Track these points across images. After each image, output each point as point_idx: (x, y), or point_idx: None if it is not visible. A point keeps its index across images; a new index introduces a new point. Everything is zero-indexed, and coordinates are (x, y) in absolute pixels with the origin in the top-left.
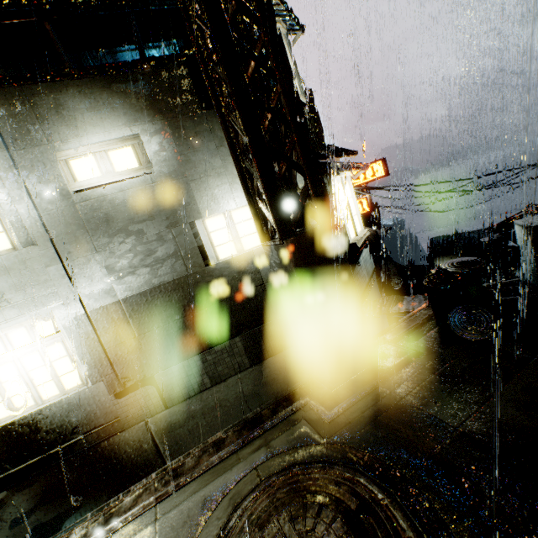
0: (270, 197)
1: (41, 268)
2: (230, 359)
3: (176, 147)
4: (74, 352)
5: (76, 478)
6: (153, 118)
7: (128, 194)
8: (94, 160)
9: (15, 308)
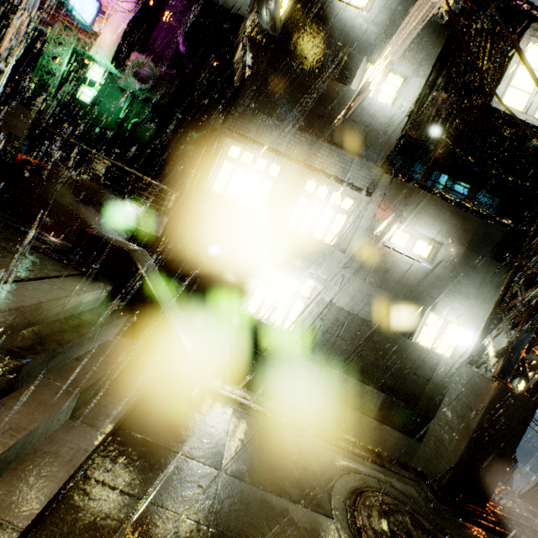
0: (511, 351)
1: (335, 265)
2: (367, 401)
3: (456, 265)
4: (305, 314)
5: (246, 372)
6: (459, 242)
7: (408, 267)
8: (407, 238)
9: (309, 272)
